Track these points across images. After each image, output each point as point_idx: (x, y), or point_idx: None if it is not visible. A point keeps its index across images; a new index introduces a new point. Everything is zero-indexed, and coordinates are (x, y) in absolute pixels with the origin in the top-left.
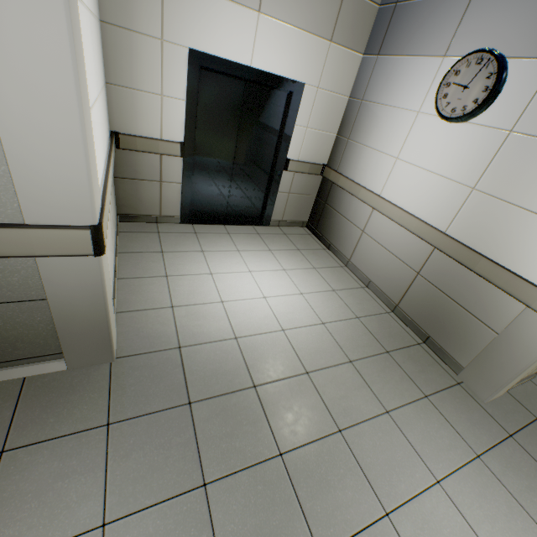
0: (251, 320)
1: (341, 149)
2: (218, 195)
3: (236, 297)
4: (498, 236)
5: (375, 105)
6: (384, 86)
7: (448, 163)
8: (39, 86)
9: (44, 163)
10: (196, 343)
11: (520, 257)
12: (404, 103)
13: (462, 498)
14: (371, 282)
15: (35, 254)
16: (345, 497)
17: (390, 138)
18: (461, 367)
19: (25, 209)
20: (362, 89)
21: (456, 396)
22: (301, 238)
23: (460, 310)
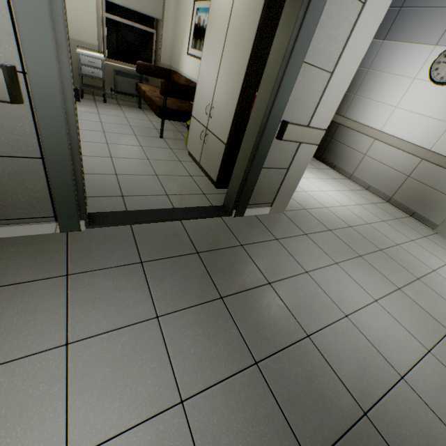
0: (325, 200)
1: (347, 102)
2: None
3: (309, 190)
4: None
5: (379, 73)
6: (388, 60)
7: (434, 109)
8: (351, 62)
9: (331, 97)
10: (310, 208)
11: None
12: (403, 73)
13: None
14: (370, 186)
15: (304, 142)
16: (415, 264)
17: (391, 95)
18: (436, 225)
19: (313, 118)
20: (368, 62)
21: (437, 238)
22: (314, 162)
23: (437, 194)
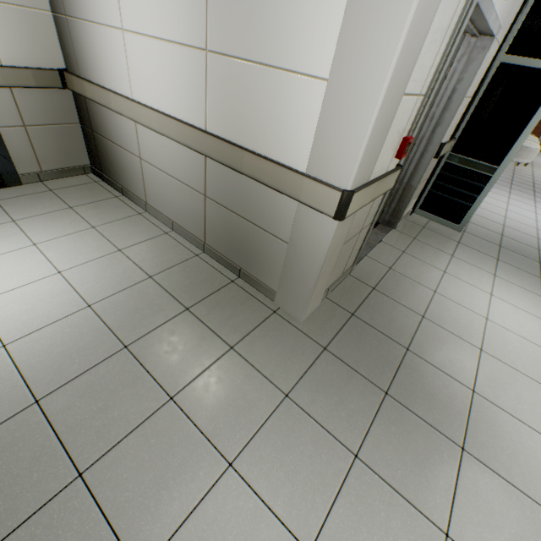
0: None
1: (67, 37)
2: None
3: None
4: (250, 115)
5: None
6: None
7: (170, 16)
8: None
9: None
10: None
11: (277, 137)
12: None
13: (261, 468)
14: (174, 223)
15: None
16: None
17: None
18: (274, 293)
19: None
20: None
21: (270, 329)
22: (80, 190)
23: (253, 228)
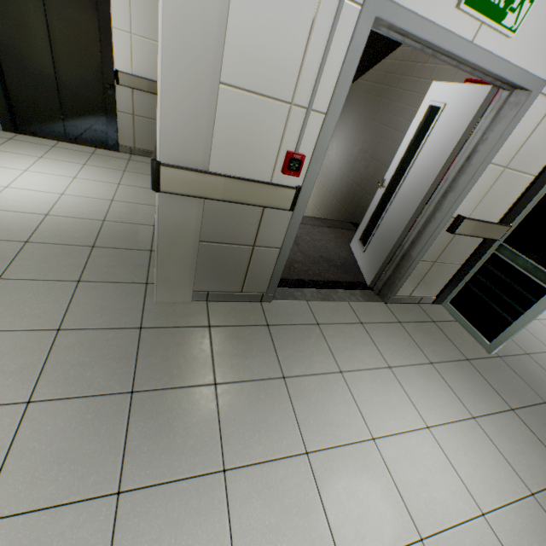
0: None
1: None
2: (48, 107)
3: None
4: None
5: None
6: None
7: None
8: None
9: None
10: None
11: None
12: None
13: None
14: None
15: None
16: None
17: None
18: None
19: None
20: None
21: (124, 290)
22: (145, 166)
23: None
